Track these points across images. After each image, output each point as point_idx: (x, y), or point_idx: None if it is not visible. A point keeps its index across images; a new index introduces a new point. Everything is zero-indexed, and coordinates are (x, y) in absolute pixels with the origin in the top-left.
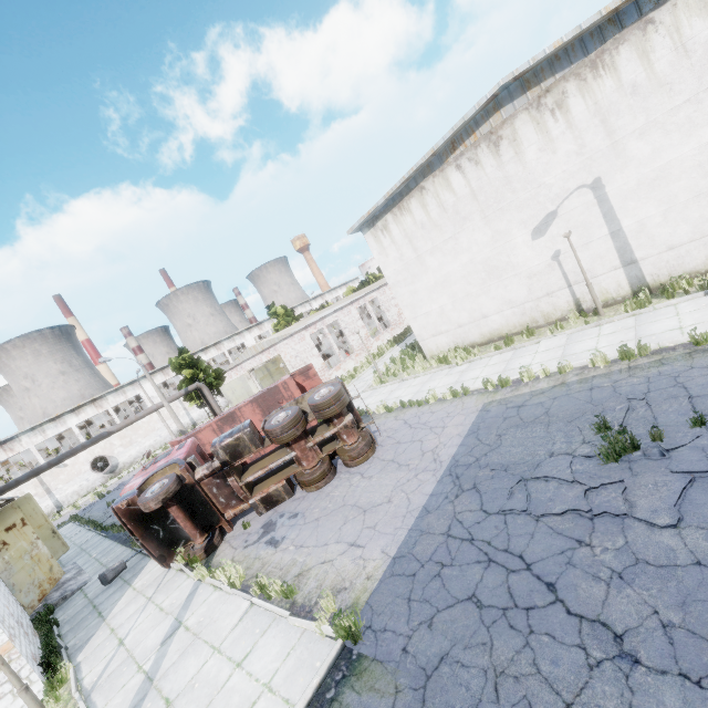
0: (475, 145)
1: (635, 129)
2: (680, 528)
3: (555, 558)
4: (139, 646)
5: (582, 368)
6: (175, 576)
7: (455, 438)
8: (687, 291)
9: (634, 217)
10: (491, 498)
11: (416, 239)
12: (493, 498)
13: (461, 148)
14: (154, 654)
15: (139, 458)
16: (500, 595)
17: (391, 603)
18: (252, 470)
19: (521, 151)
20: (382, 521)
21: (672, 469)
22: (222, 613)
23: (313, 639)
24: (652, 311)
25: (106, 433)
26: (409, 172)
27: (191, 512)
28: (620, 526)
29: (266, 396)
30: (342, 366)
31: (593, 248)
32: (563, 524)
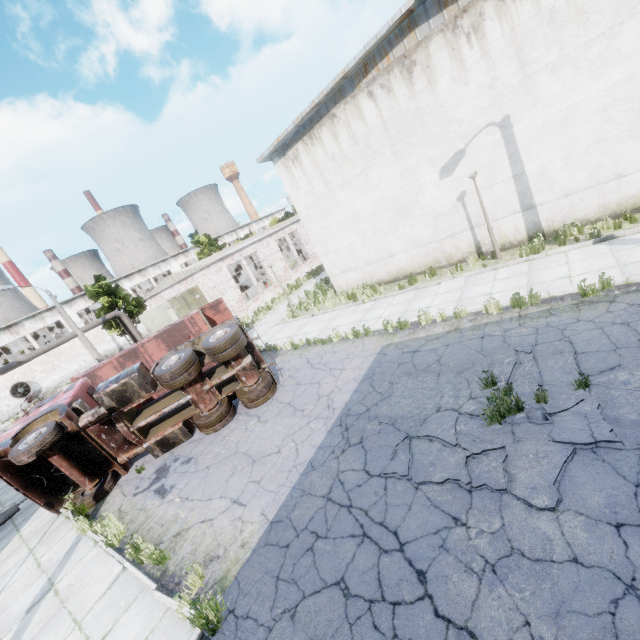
0: (388, 69)
1: (548, 64)
2: (559, 512)
3: (430, 538)
4: (5, 612)
5: (476, 314)
6: (62, 525)
7: (350, 383)
8: (578, 239)
9: (537, 160)
10: (375, 457)
11: (327, 172)
12: (377, 457)
13: (374, 72)
14: (17, 624)
15: (64, 383)
16: (369, 582)
17: (259, 581)
18: (146, 414)
19: (434, 79)
20: (268, 475)
21: (554, 438)
22: (93, 578)
23: (174, 622)
24: (544, 257)
25: (15, 363)
26: (319, 95)
27: (78, 460)
28: (497, 503)
29: (171, 332)
30: (260, 298)
31: (496, 191)
32: (442, 496)
